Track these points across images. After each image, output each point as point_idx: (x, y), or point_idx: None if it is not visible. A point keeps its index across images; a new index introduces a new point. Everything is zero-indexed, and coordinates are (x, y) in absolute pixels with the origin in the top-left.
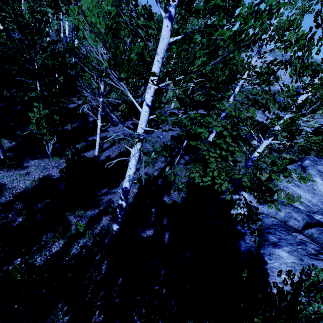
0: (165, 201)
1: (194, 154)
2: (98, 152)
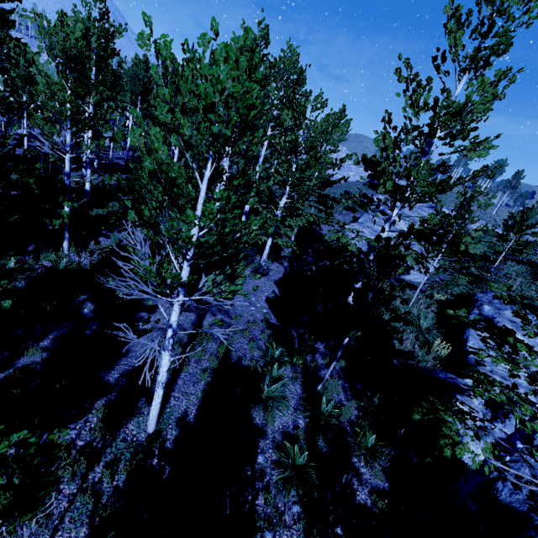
0: (365, 503)
1: (335, 338)
2: (155, 423)
